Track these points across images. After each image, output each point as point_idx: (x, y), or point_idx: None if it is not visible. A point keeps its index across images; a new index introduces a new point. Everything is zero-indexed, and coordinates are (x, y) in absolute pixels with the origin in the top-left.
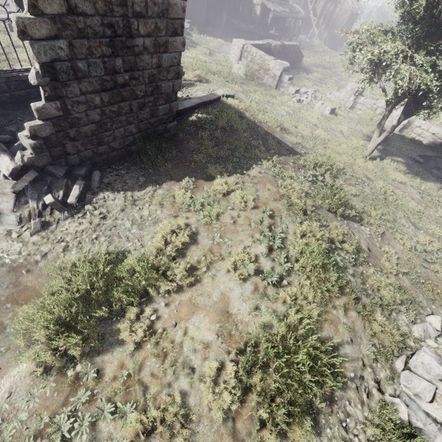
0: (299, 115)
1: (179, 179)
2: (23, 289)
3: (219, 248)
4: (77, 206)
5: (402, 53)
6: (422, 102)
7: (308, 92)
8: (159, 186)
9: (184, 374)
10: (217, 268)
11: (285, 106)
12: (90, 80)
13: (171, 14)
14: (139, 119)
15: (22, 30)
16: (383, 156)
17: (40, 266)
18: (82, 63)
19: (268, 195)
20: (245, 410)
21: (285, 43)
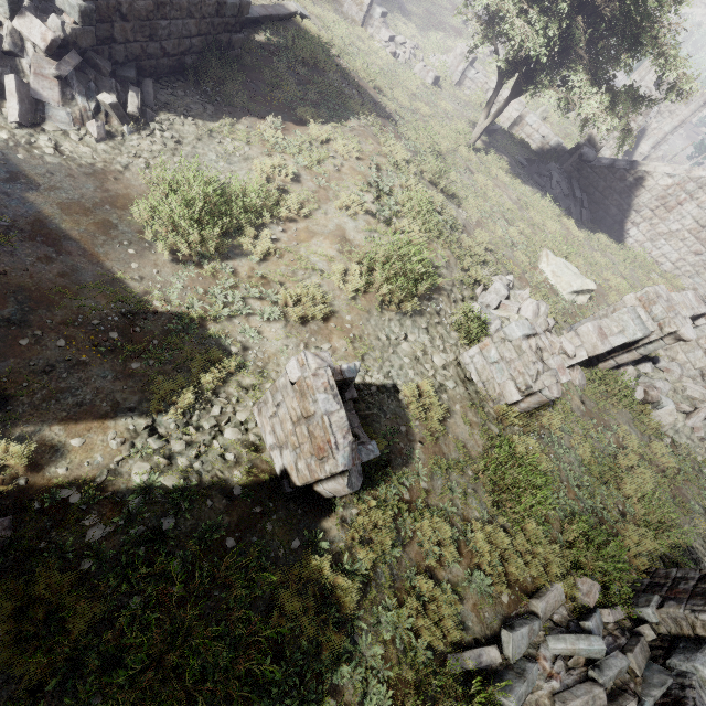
0: (394, 76)
1: (261, 116)
2: (120, 194)
3: (327, 193)
4: (138, 120)
5: (519, 4)
6: (532, 78)
7: (406, 45)
8: (237, 121)
9: (315, 274)
10: (329, 207)
11: (376, 58)
12: None
13: None
14: (202, 12)
15: None
16: (488, 150)
17: (126, 176)
18: None
19: (372, 149)
20: (369, 296)
21: None
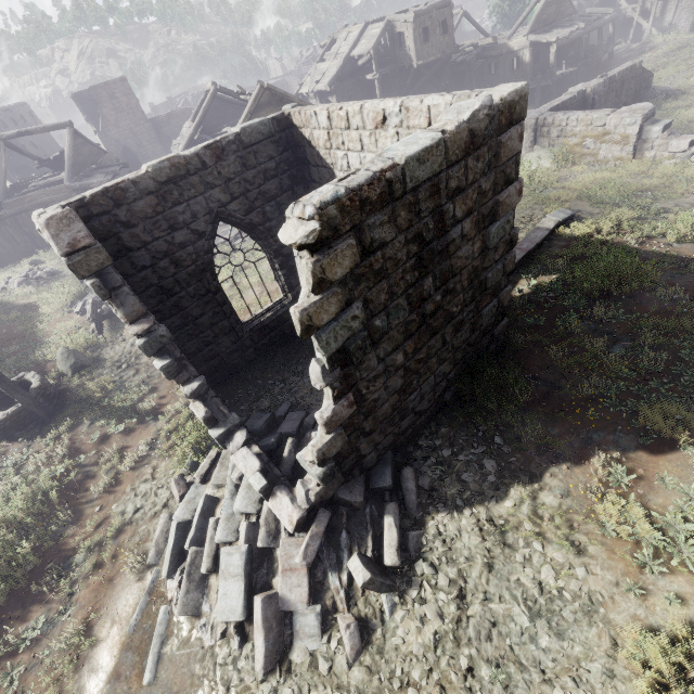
0: None
1: (575, 455)
2: None
3: None
4: (399, 566)
5: None
6: None
7: None
8: (537, 483)
9: None
10: None
11: (684, 183)
12: (389, 335)
13: (502, 158)
14: (455, 347)
15: (306, 325)
16: None
17: None
18: (379, 318)
19: None
20: None
21: (610, 74)
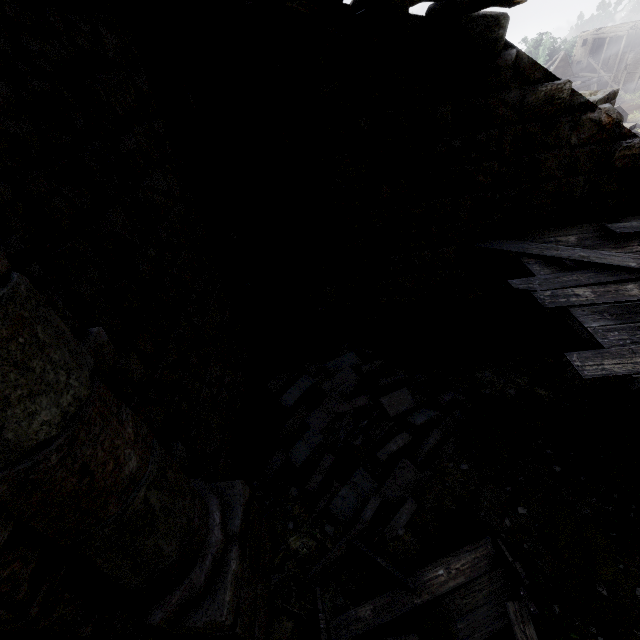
0: None
1: None
2: None
3: None
4: None
5: None
6: None
7: None
8: None
9: None
10: None
11: None
12: None
13: None
14: None
15: None
16: None
17: None
18: None
19: None
20: None
21: None
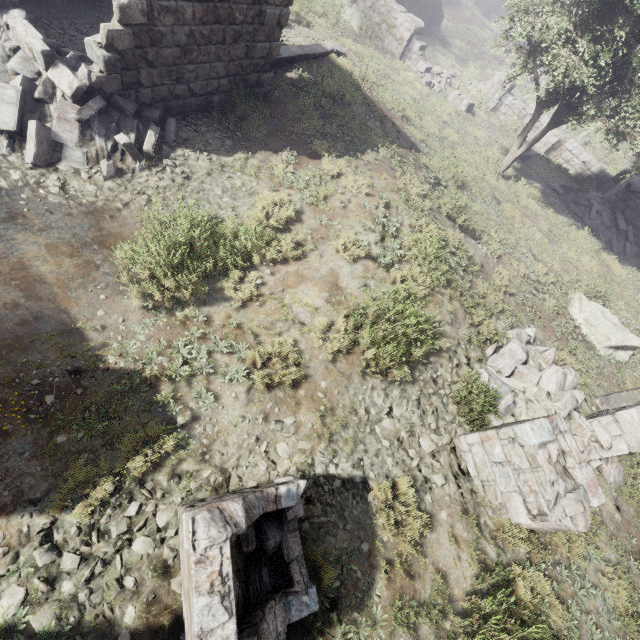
0: (426, 105)
1: (276, 150)
2: (111, 233)
3: (327, 231)
4: (152, 157)
5: (567, 34)
6: (575, 107)
7: (442, 75)
8: (251, 155)
9: (295, 328)
10: (326, 248)
11: (410, 88)
12: None
13: None
14: (231, 56)
15: None
16: (519, 177)
17: (124, 214)
18: None
19: (385, 184)
20: (351, 357)
21: None
